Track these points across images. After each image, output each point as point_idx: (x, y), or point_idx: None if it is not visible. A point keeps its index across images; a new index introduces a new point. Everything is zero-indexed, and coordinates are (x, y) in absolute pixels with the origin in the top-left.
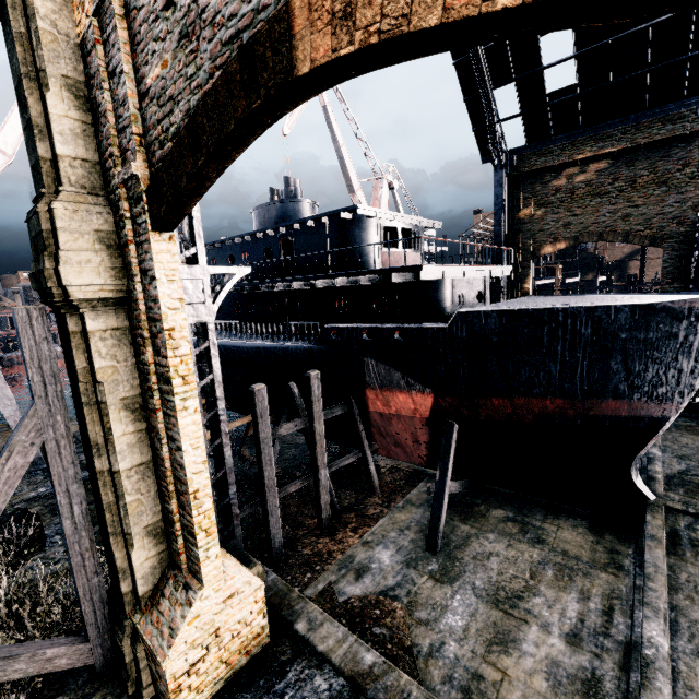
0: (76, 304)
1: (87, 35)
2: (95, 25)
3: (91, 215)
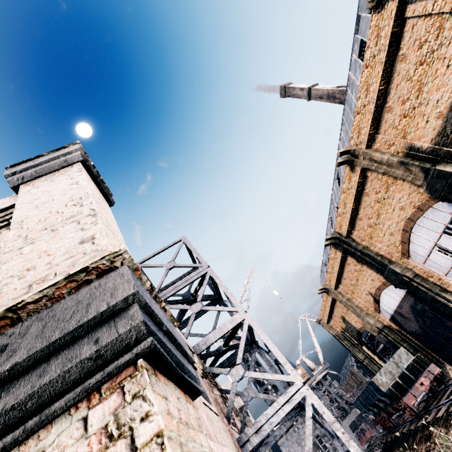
0: (363, 360)
1: (342, 334)
2: (342, 333)
3: (356, 350)
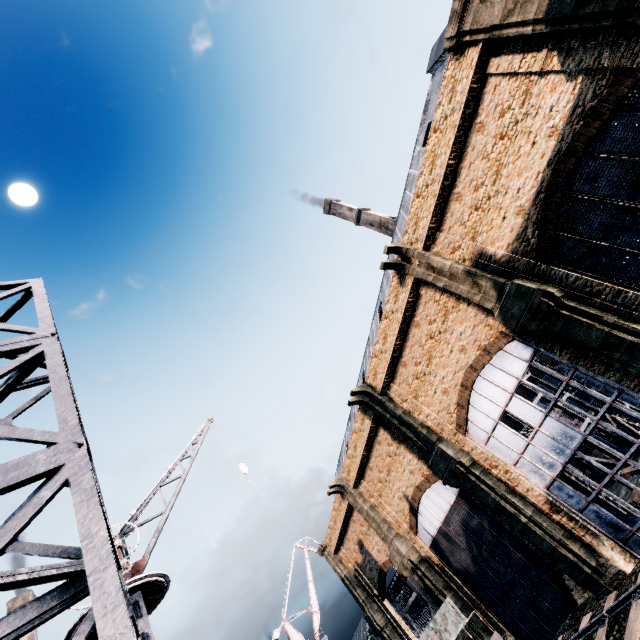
0: (383, 628)
1: (355, 575)
2: (356, 572)
3: (373, 607)
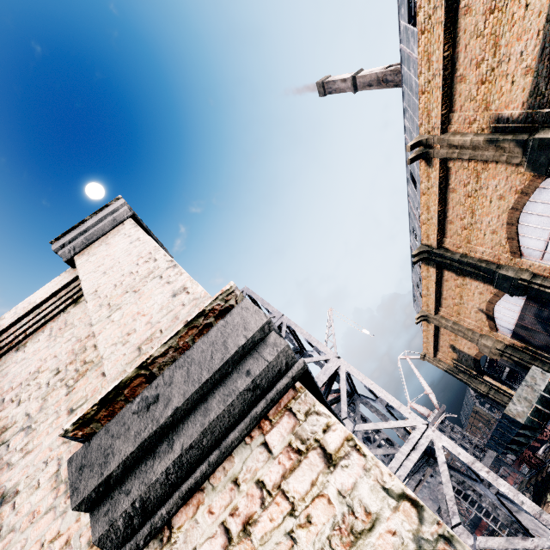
0: (487, 393)
1: (454, 366)
2: (454, 365)
3: (476, 382)
